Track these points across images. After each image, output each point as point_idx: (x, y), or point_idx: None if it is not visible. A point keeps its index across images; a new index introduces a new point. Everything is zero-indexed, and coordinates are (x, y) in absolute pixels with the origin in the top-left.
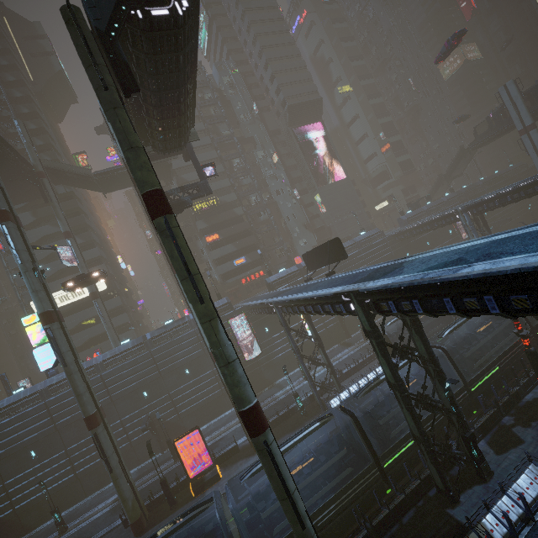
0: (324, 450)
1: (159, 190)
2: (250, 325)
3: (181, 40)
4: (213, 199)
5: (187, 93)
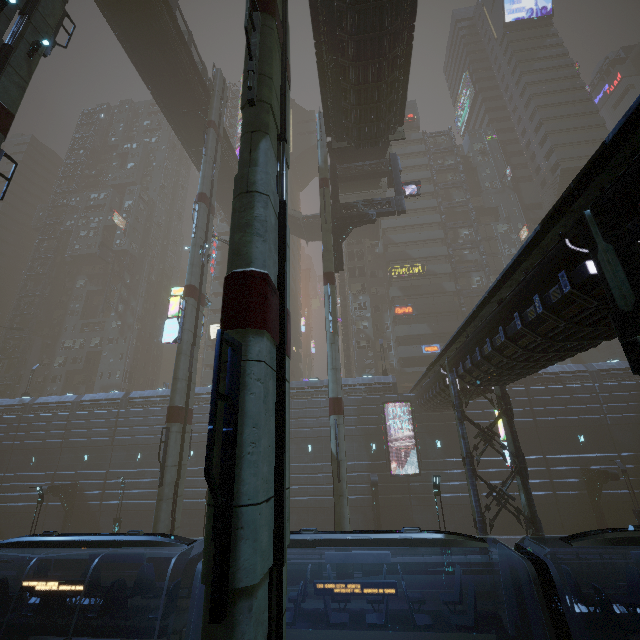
0: (439, 617)
1: None
2: (414, 426)
3: None
4: (418, 266)
5: (394, 49)
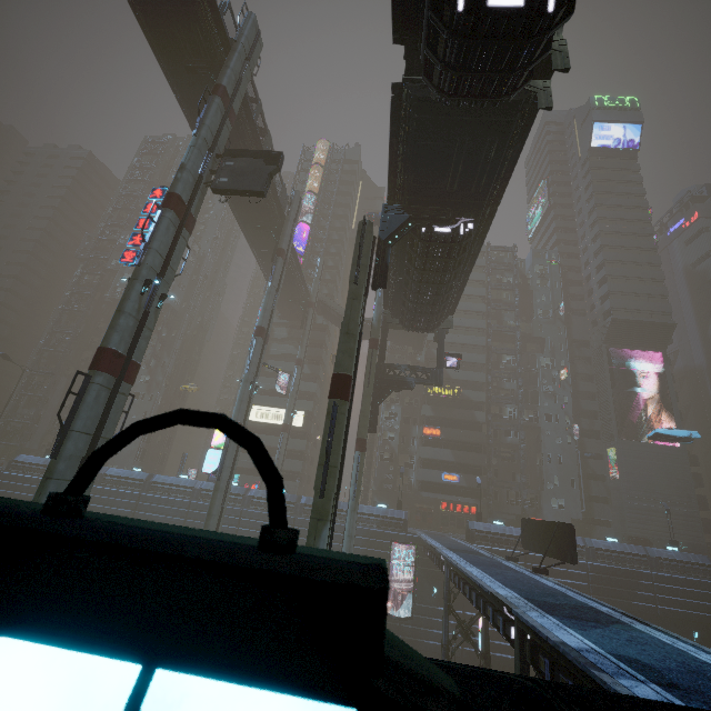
0: None
1: (348, 375)
2: (416, 568)
3: (455, 251)
4: (455, 389)
5: (451, 289)
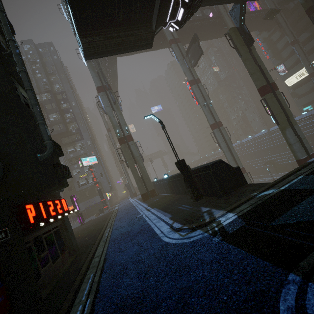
0: None
1: (261, 87)
2: None
3: None
4: None
5: None
